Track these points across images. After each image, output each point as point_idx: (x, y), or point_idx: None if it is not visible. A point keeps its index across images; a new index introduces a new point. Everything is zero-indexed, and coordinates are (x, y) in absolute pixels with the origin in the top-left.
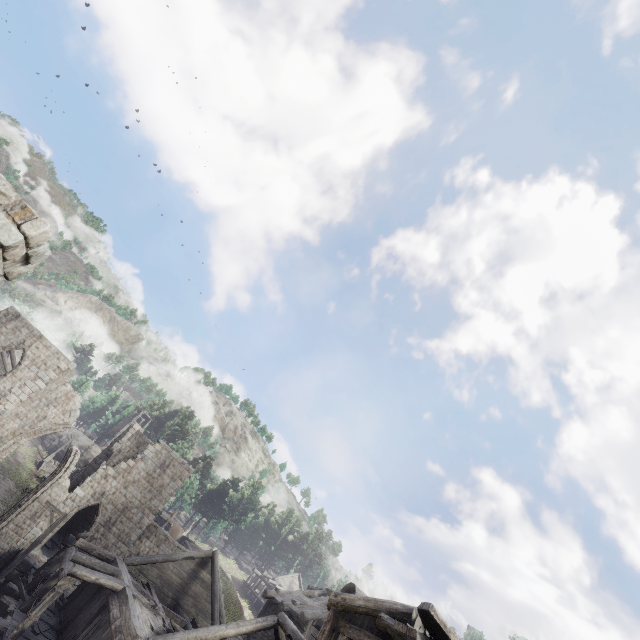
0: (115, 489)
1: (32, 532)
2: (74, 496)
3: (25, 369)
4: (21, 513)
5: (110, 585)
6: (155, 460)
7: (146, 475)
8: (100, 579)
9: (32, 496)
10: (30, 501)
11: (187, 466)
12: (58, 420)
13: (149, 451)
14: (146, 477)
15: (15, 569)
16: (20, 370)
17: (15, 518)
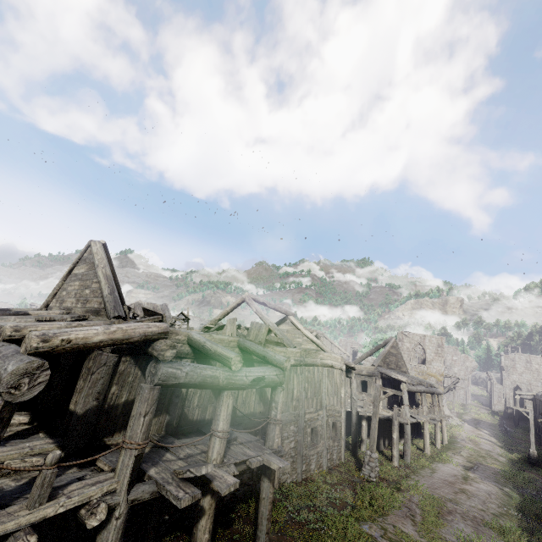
0: (517, 378)
1: (504, 401)
2: (504, 386)
3: (446, 356)
4: (493, 397)
5: (531, 394)
6: (521, 361)
7: (524, 368)
8: (526, 393)
9: (491, 391)
10: (492, 392)
11: (539, 357)
12: (471, 365)
13: (515, 359)
14: (525, 369)
15: (509, 410)
16: (446, 357)
17: (493, 398)
